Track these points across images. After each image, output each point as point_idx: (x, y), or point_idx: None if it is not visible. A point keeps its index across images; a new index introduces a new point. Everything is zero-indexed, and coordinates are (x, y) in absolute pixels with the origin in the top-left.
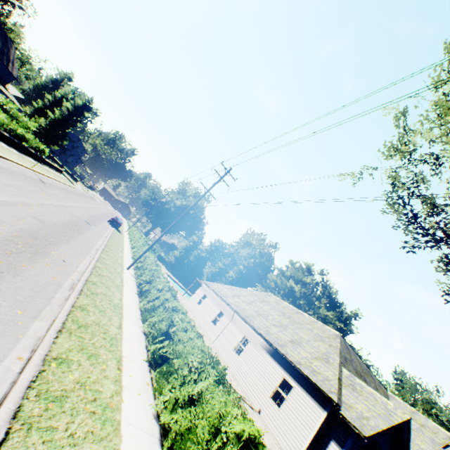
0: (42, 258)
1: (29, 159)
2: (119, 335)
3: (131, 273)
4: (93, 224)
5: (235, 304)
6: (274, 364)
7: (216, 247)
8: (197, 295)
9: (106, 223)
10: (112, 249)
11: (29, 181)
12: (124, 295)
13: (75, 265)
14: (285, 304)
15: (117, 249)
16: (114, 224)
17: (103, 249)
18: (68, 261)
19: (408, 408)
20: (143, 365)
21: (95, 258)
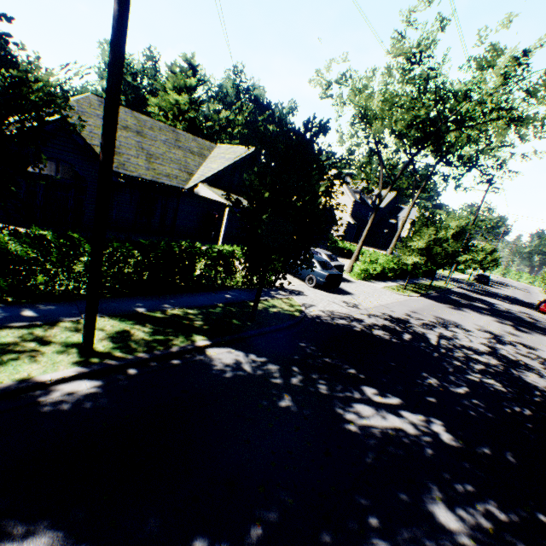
0: None
1: None
2: None
3: None
4: None
5: None
6: None
7: None
8: None
9: None
10: None
11: None
12: None
13: None
14: None
15: None
16: None
17: None
18: None
19: (228, 148)
20: None
21: None
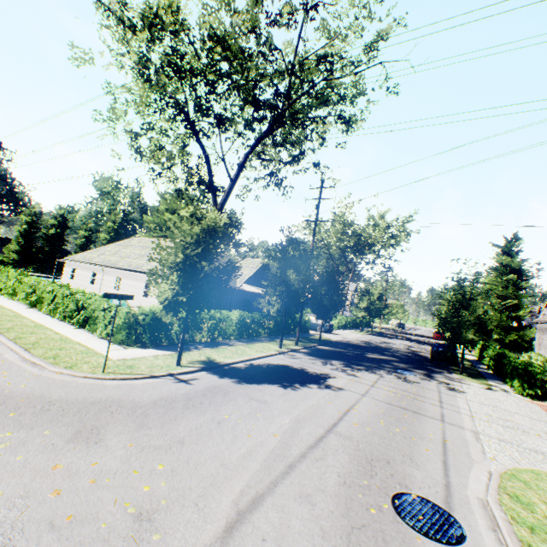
0: None
1: None
2: (1, 306)
3: None
4: None
5: (102, 261)
6: (140, 280)
7: (64, 216)
8: (67, 273)
9: None
10: None
11: None
12: None
13: None
14: (147, 240)
15: None
16: None
17: None
18: None
19: (245, 259)
20: (29, 309)
21: None
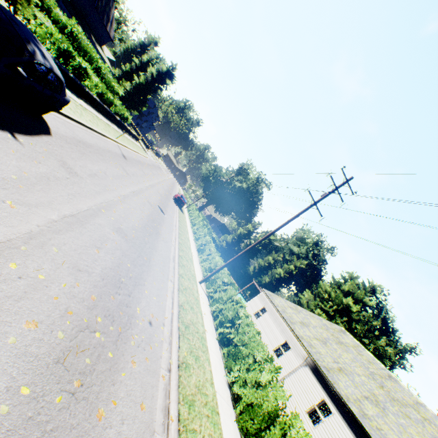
0: (126, 344)
1: (113, 128)
2: None
3: (202, 288)
4: (164, 210)
5: (306, 339)
6: None
7: (270, 240)
8: (254, 304)
9: (172, 201)
10: (183, 248)
11: (113, 160)
12: (211, 360)
13: (161, 322)
14: (369, 356)
15: (186, 245)
16: (179, 203)
17: (178, 256)
18: (154, 319)
19: None
20: None
21: (176, 284)
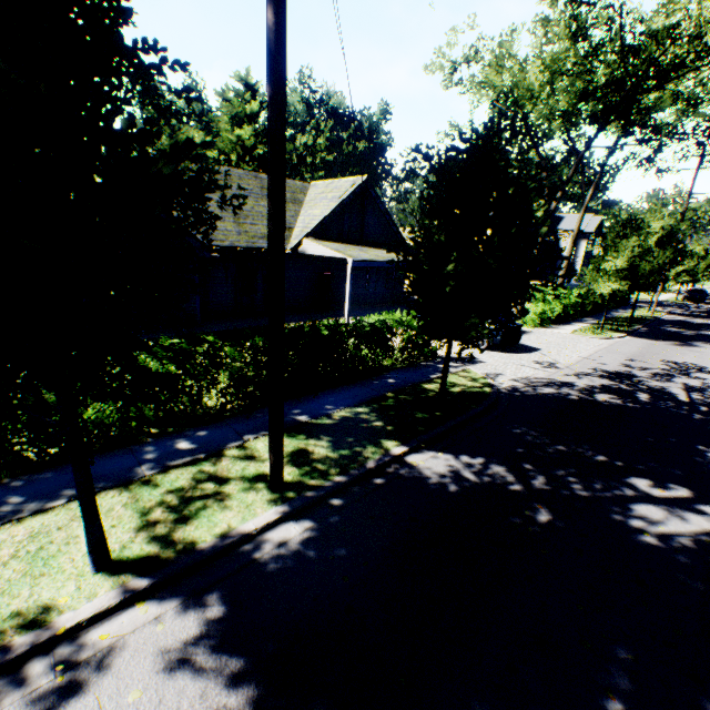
0: None
1: None
2: None
3: None
4: None
5: None
6: None
7: None
8: None
9: None
10: None
11: None
12: None
13: None
14: None
15: None
16: None
17: None
18: None
19: (327, 184)
20: None
21: None
